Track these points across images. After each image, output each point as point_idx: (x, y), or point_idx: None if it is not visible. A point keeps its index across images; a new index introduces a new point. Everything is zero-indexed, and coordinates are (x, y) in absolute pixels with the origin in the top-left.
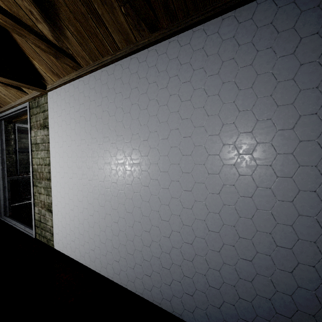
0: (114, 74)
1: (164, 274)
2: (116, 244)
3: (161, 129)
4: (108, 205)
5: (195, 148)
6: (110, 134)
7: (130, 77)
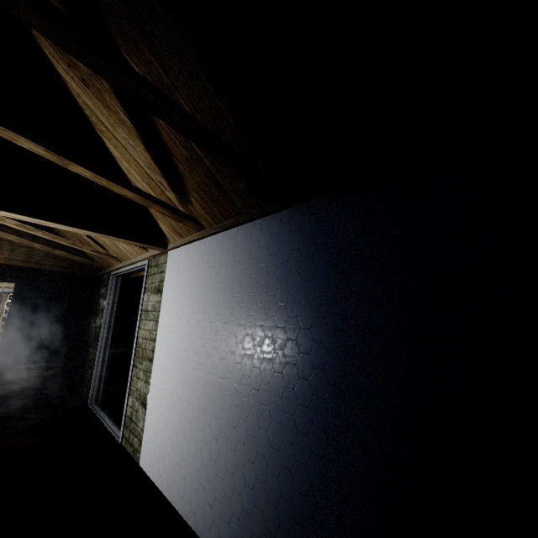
0: (236, 239)
1: None
2: (212, 475)
3: (279, 313)
4: (210, 409)
5: (316, 345)
6: (224, 311)
7: (251, 245)
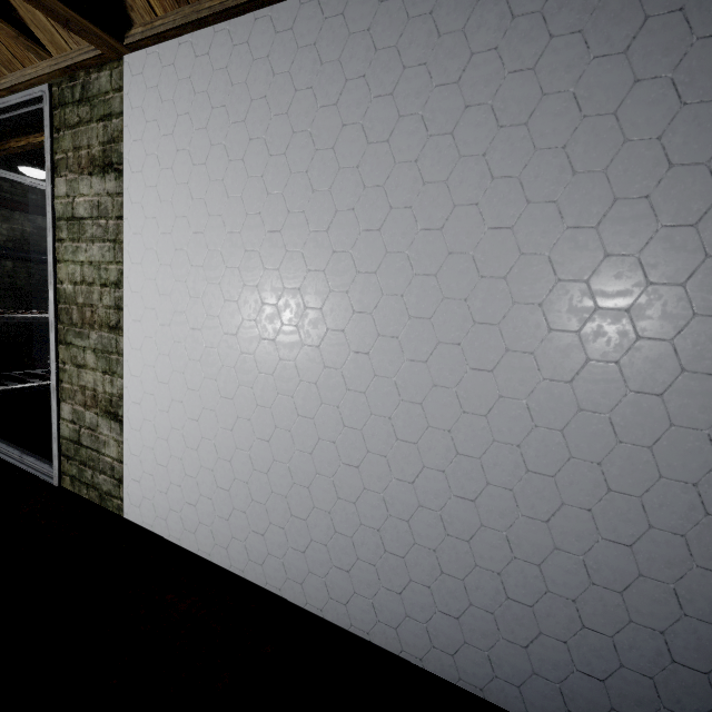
0: None
1: (511, 618)
2: (346, 525)
3: (577, 195)
4: (331, 414)
5: (710, 263)
6: (363, 202)
7: (470, 12)
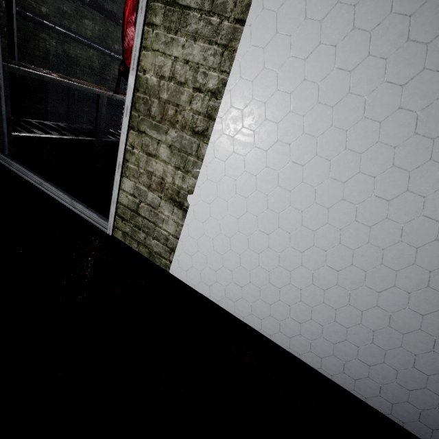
0: None
1: None
2: (385, 343)
3: None
4: (419, 274)
5: None
6: None
7: None
